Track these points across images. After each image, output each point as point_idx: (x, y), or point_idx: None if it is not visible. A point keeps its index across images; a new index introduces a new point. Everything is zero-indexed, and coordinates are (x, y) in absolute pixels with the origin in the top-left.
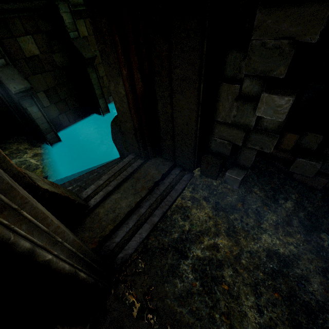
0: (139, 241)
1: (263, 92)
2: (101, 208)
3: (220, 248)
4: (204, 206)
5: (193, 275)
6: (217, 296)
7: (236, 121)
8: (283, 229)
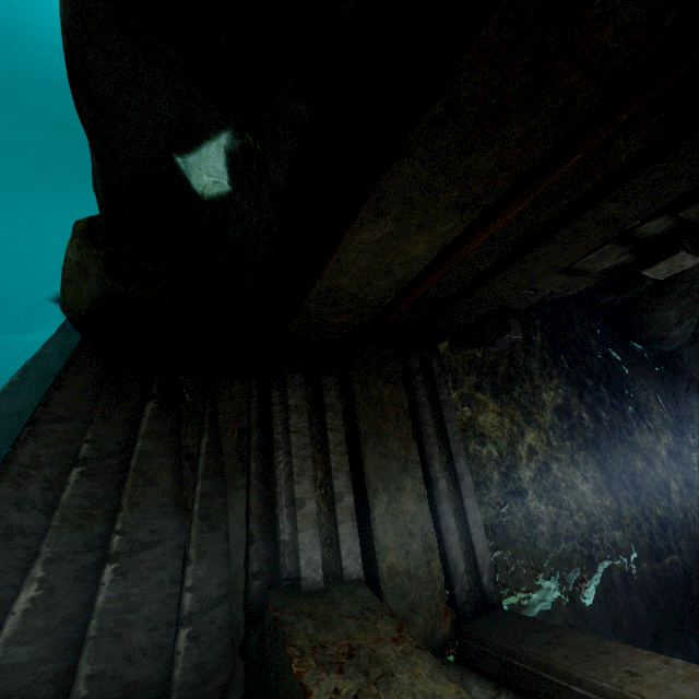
0: (483, 534)
1: (682, 249)
2: (386, 556)
3: (535, 447)
4: (484, 401)
5: (543, 505)
6: (566, 501)
7: (581, 266)
8: (546, 373)
